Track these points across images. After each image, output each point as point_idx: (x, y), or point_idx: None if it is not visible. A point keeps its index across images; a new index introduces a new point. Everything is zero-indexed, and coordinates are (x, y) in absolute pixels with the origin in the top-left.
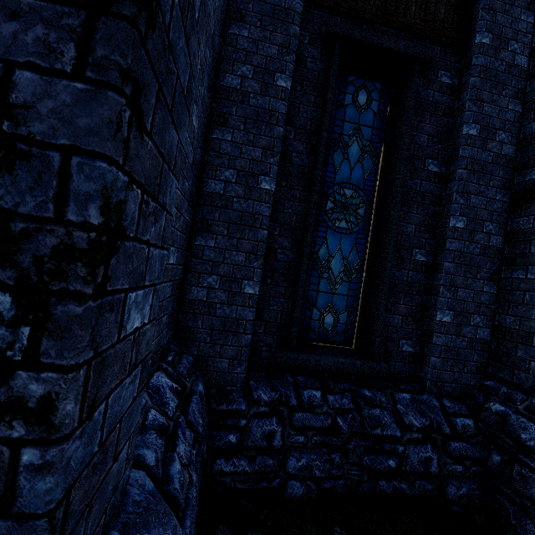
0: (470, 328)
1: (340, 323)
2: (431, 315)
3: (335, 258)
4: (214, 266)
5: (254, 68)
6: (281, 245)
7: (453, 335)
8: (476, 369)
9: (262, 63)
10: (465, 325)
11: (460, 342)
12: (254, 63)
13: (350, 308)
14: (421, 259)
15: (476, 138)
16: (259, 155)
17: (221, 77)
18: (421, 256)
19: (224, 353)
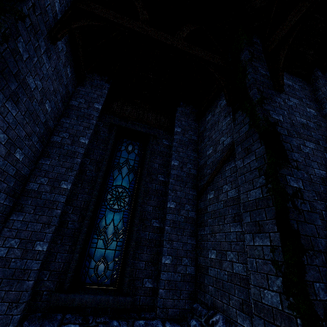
0: (182, 267)
1: (109, 270)
2: (161, 260)
3: (109, 226)
4: (18, 232)
5: (70, 134)
6: (72, 219)
7: (172, 272)
8: (188, 296)
9: (74, 132)
10: (179, 265)
11: (176, 277)
12: (70, 132)
13: (116, 258)
14: (156, 225)
15: (177, 166)
16: (64, 171)
17: (52, 137)
18: (156, 223)
19: (7, 297)
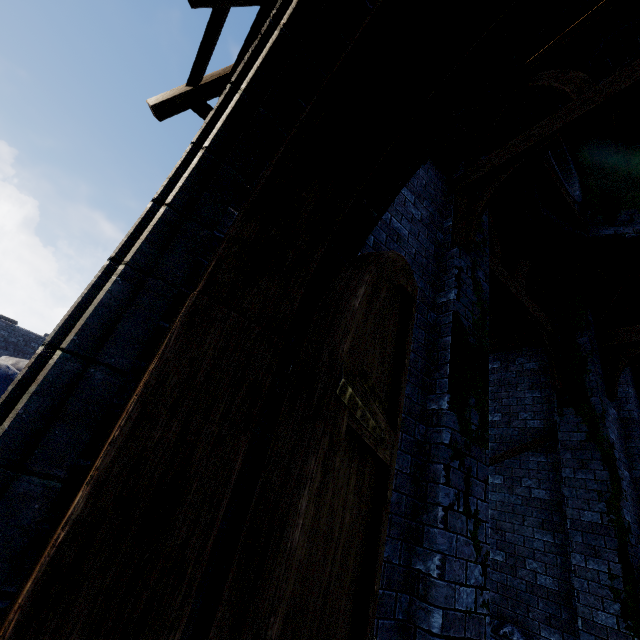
0: None
1: None
2: None
3: None
4: None
5: None
6: None
7: None
8: None
9: None
10: None
11: None
12: None
13: None
14: None
15: None
16: None
17: None
18: None
19: None
